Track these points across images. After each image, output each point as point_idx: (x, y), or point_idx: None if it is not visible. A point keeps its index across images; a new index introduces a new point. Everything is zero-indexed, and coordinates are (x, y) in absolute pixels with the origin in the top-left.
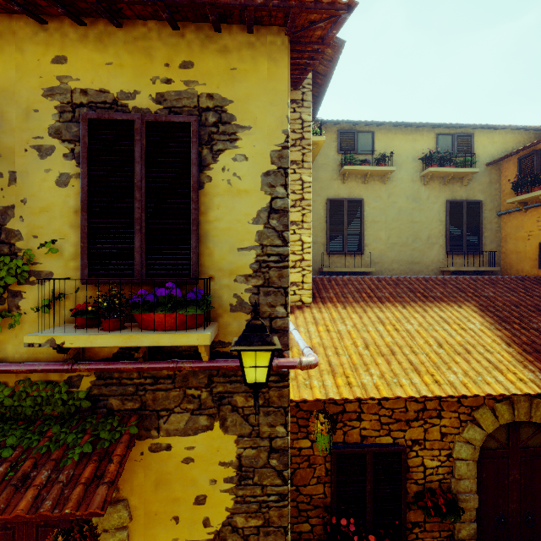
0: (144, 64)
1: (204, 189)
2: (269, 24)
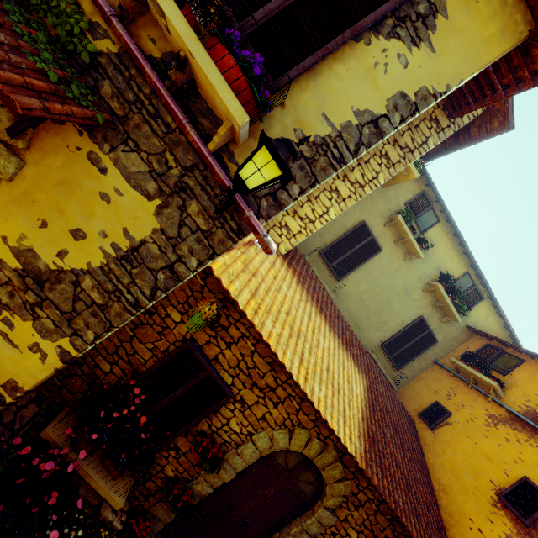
0: None
1: (356, 44)
2: (532, 6)
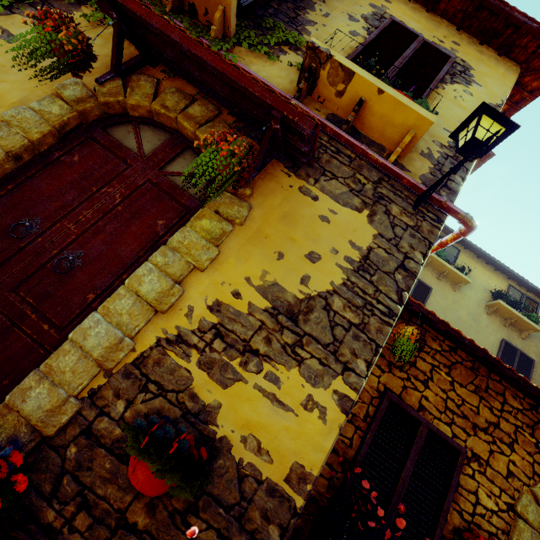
0: (432, 29)
1: (437, 90)
2: (513, 57)
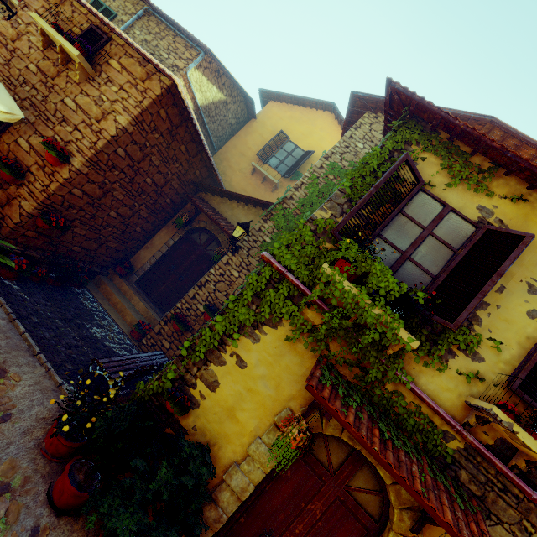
0: None
1: None
2: None
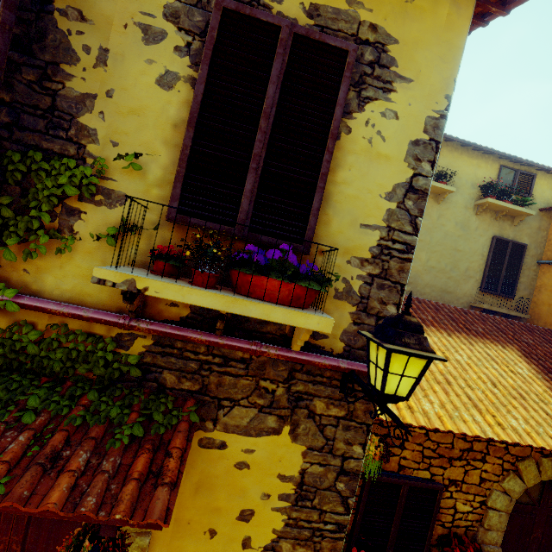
0: None
1: (339, 141)
2: None
